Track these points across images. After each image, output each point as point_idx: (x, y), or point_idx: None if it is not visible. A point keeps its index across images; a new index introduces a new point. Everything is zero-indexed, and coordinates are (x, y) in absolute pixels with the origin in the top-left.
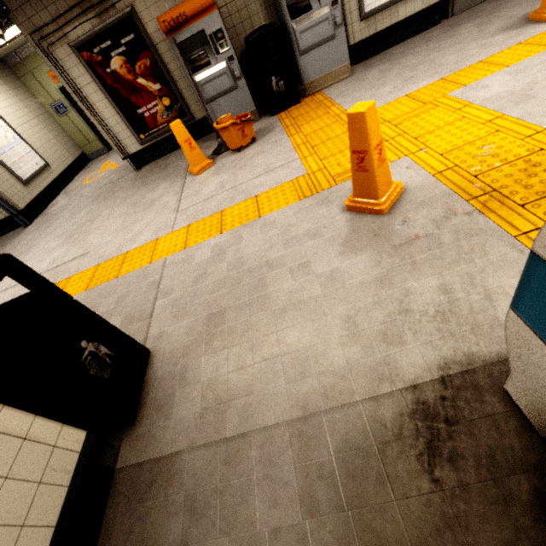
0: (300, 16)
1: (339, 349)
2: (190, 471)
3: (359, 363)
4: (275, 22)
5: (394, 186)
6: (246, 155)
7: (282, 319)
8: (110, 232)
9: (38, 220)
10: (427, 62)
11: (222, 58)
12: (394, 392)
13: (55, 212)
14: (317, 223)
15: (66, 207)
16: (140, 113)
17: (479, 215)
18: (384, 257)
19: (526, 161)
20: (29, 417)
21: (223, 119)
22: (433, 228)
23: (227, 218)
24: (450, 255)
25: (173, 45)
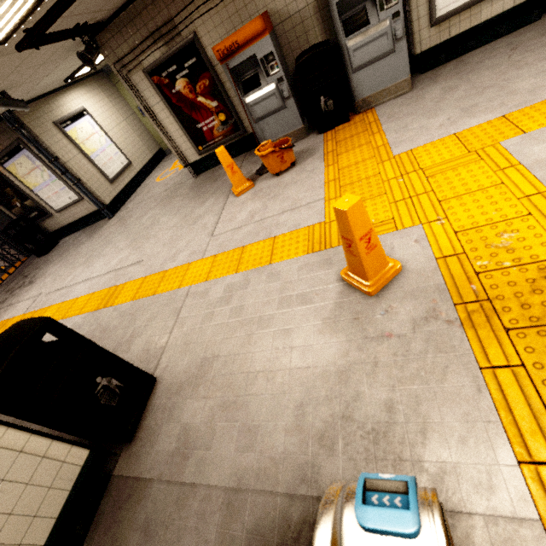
0: (355, 32)
1: (283, 435)
2: (153, 499)
3: (292, 456)
4: (327, 41)
5: (389, 267)
6: (282, 182)
7: (252, 385)
8: (161, 244)
9: (119, 214)
10: (499, 85)
11: (271, 80)
12: (307, 497)
13: (131, 208)
14: (312, 288)
15: (138, 206)
16: (199, 127)
17: (458, 327)
18: (353, 348)
19: (540, 269)
20: (48, 441)
21: (263, 146)
22: (409, 329)
23: (245, 257)
24: (411, 368)
25: (226, 71)
